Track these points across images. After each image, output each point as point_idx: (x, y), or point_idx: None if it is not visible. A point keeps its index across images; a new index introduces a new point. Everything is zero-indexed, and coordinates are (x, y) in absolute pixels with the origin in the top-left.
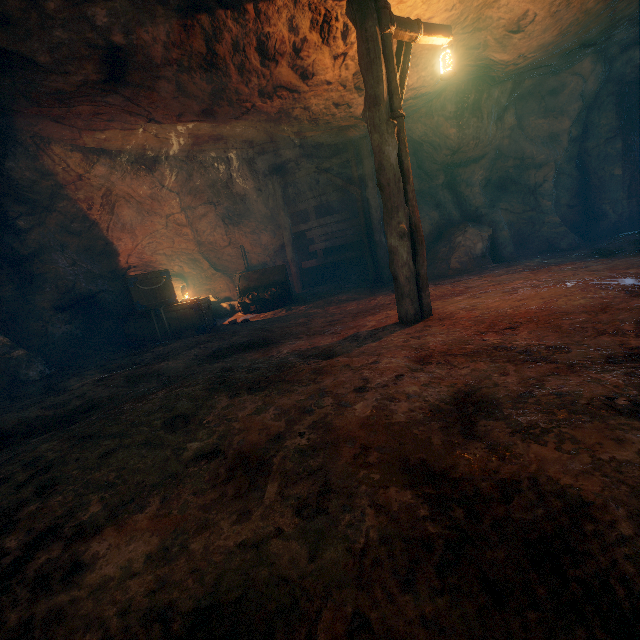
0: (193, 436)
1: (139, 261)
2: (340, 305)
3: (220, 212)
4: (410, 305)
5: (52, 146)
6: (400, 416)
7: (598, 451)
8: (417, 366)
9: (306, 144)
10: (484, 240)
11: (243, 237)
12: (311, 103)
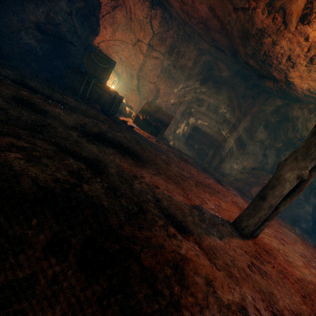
0: None
1: (105, 49)
2: (187, 164)
3: (164, 64)
4: (254, 224)
5: None
6: None
7: None
8: None
9: (234, 69)
10: None
11: (163, 86)
12: (281, 42)
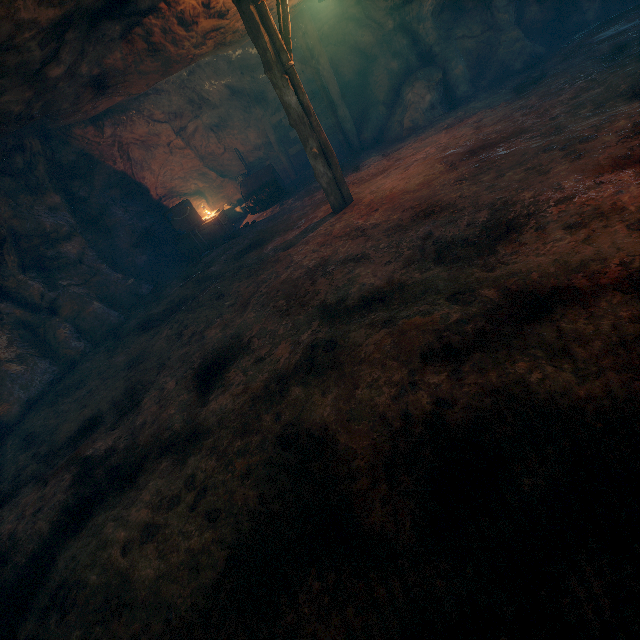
0: (227, 301)
1: (164, 190)
2: (314, 194)
3: (207, 123)
4: (334, 201)
5: (73, 130)
6: (295, 277)
7: (334, 277)
8: (318, 248)
9: None
10: (431, 91)
11: (233, 140)
12: (237, 27)
